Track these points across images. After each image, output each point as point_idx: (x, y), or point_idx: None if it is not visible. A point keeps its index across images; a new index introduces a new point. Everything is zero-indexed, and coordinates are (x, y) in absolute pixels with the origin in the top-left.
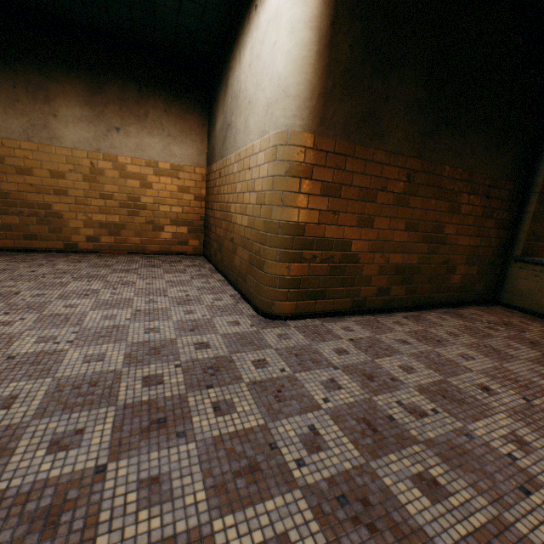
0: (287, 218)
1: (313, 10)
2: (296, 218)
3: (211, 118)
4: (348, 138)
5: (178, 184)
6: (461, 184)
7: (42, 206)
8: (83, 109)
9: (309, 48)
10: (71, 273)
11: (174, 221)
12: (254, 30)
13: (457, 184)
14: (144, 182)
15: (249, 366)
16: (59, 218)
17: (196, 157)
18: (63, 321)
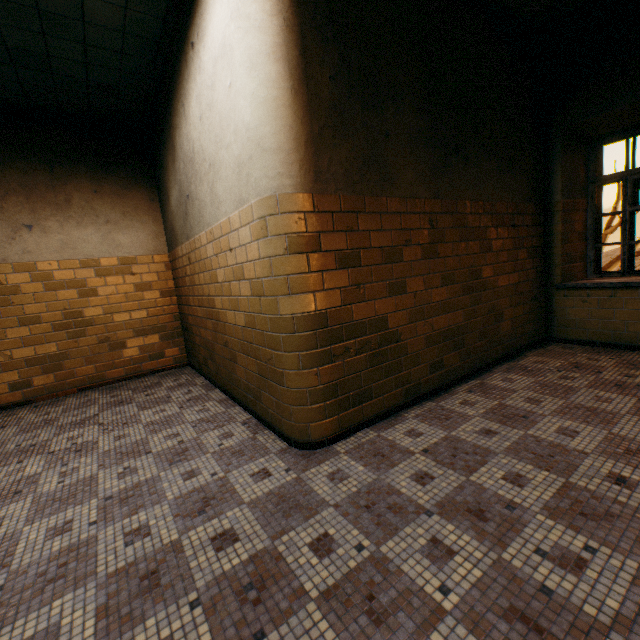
0: (302, 309)
1: (274, 37)
2: (313, 307)
3: (161, 190)
4: (353, 191)
5: (134, 281)
6: (485, 218)
7: None
8: None
9: (280, 85)
10: None
11: (139, 330)
12: (197, 73)
13: (482, 219)
14: (83, 289)
15: (308, 558)
16: None
17: (152, 242)
18: None
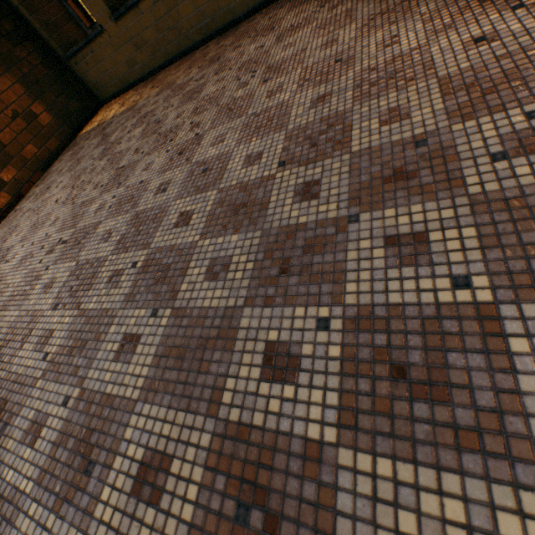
0: None
1: None
2: None
3: None
4: None
5: None
6: None
7: None
8: None
9: None
10: None
11: None
12: None
13: None
14: None
15: None
16: None
17: None
18: None
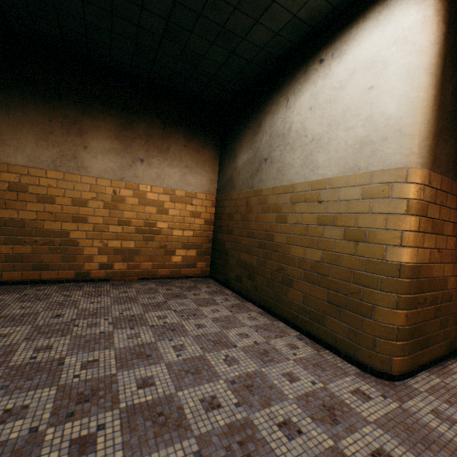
0: (407, 259)
1: (430, 59)
2: (414, 259)
3: (225, 152)
4: (447, 176)
5: (191, 209)
6: None
7: (59, 233)
8: (112, 142)
9: (427, 91)
10: (102, 314)
11: (185, 244)
12: (319, 79)
13: None
14: (160, 208)
15: None
16: (74, 245)
17: (208, 185)
18: (160, 424)
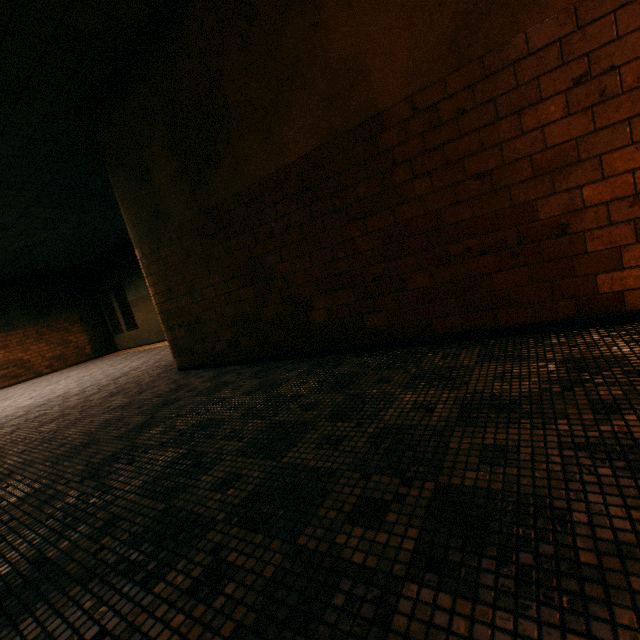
0: None
1: None
2: None
3: None
4: (4, 332)
5: None
6: (67, 324)
7: None
8: None
9: None
10: None
11: None
12: None
13: (65, 324)
14: None
15: None
16: None
17: None
18: None
